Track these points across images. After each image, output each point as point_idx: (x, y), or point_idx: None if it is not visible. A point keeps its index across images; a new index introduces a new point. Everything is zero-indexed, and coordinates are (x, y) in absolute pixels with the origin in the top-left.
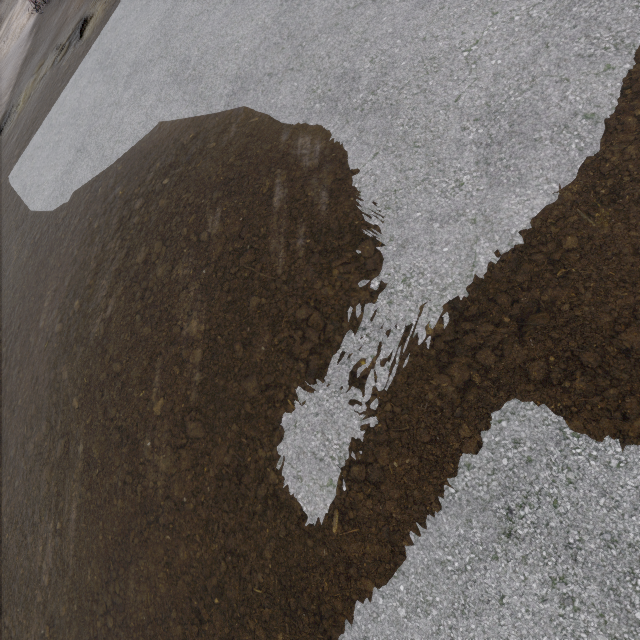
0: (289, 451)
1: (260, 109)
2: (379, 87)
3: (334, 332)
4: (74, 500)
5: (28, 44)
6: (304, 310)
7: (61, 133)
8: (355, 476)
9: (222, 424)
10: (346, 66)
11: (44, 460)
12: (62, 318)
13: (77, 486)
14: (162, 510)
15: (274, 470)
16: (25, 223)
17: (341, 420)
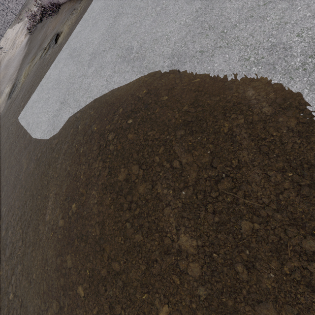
0: None
1: (199, 73)
2: None
3: None
4: None
5: (25, 49)
6: (311, 241)
7: (49, 93)
8: None
9: None
10: (273, 41)
11: None
12: (63, 216)
13: None
14: None
15: None
16: (30, 145)
17: None
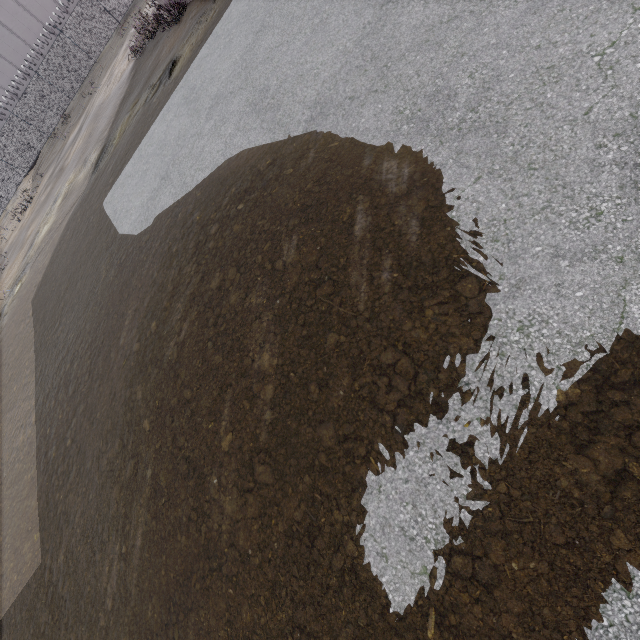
0: (371, 520)
1: (340, 133)
2: (480, 103)
3: (428, 383)
4: (140, 526)
5: (126, 86)
6: (390, 354)
7: (149, 163)
8: (457, 569)
9: (293, 473)
10: (439, 83)
11: (116, 478)
12: (140, 338)
13: (144, 512)
14: (226, 558)
15: (353, 539)
16: (114, 245)
17: (438, 493)
